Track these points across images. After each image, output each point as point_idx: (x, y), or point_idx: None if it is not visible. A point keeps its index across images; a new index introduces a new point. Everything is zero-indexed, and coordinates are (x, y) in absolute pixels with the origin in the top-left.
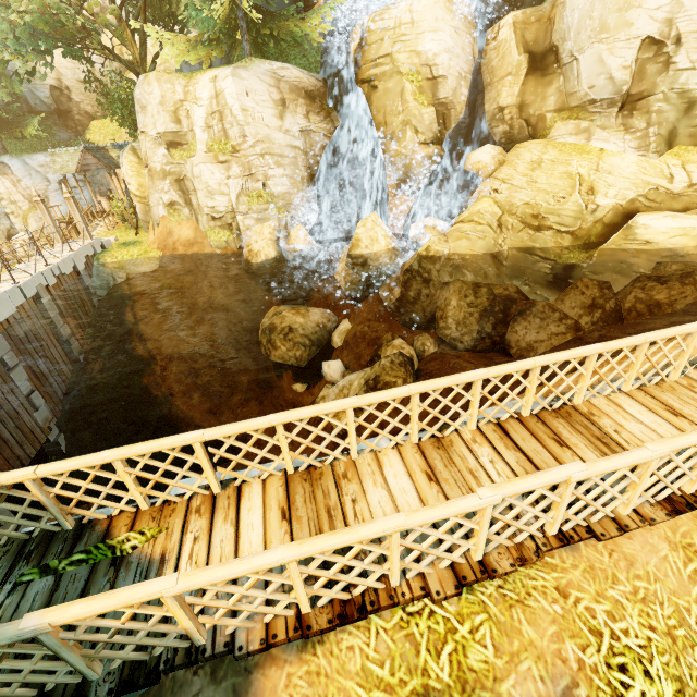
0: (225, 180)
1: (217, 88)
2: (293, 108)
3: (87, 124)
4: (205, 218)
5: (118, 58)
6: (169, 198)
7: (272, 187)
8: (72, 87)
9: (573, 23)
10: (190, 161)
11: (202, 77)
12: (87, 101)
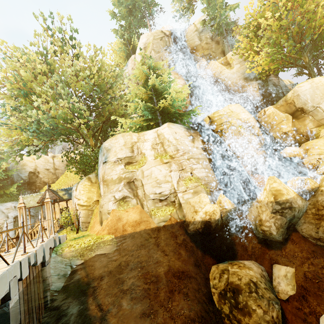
0: (169, 173)
1: (158, 132)
2: (196, 138)
3: (42, 187)
4: (151, 201)
5: (86, 142)
6: (121, 194)
7: (197, 174)
8: (41, 171)
9: (307, 98)
10: (140, 169)
11: (146, 132)
12: (46, 177)
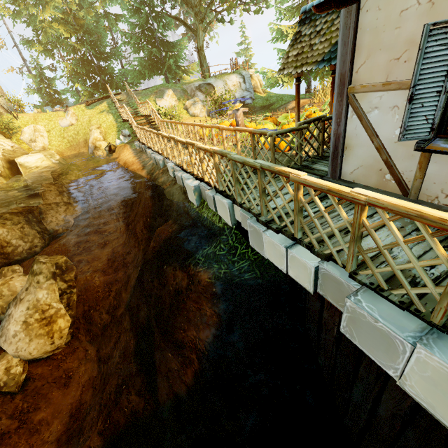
0: None
1: None
2: None
3: None
4: None
5: None
6: None
7: None
8: None
9: None
10: None
11: None
12: None
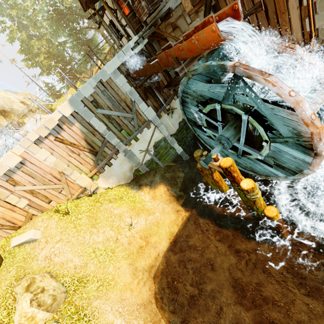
0: None
1: None
2: None
3: None
4: None
5: None
6: None
7: None
8: None
9: (3, 104)
10: None
11: None
12: None
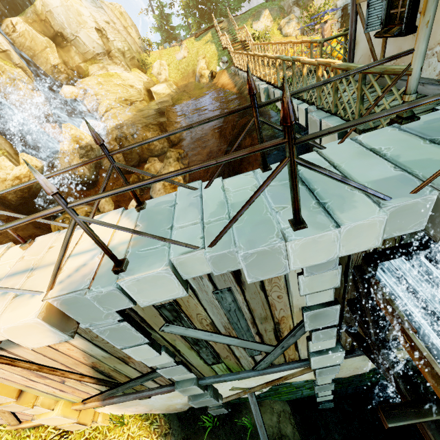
0: None
1: None
2: None
3: None
4: None
5: None
6: None
7: None
8: None
9: (63, 20)
10: None
11: None
12: None
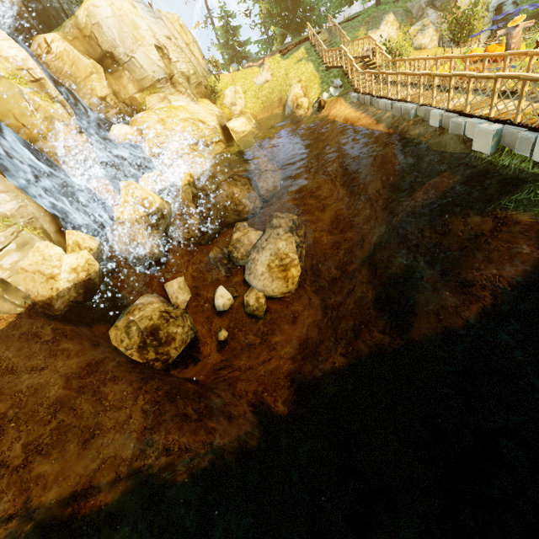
0: None
1: None
2: None
3: None
4: None
5: None
6: None
7: None
8: None
9: (115, 36)
10: None
11: None
12: None
